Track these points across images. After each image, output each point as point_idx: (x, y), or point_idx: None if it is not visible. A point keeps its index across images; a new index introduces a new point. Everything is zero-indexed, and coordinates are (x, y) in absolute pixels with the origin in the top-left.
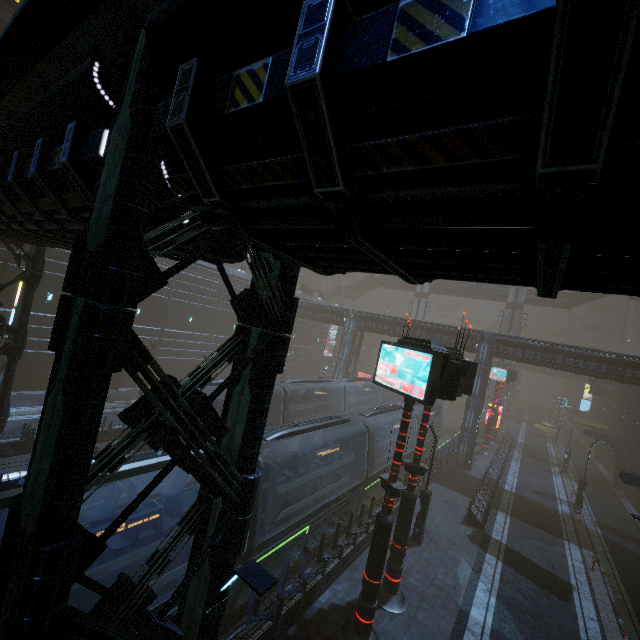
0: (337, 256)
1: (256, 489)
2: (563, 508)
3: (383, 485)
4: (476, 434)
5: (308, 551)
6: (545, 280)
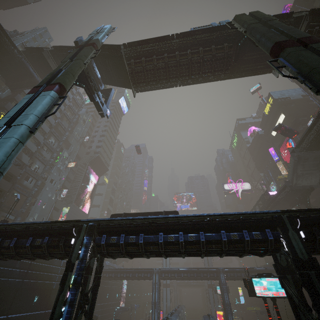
0: None
1: None
2: None
3: None
4: None
5: None
6: None
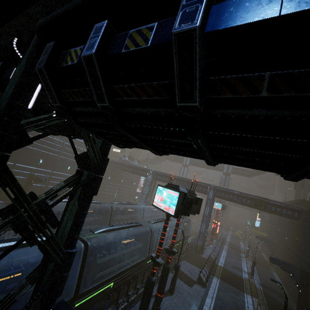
0: (121, 138)
1: (73, 258)
2: (245, 275)
3: (152, 260)
4: (206, 235)
5: (110, 297)
6: (204, 156)
